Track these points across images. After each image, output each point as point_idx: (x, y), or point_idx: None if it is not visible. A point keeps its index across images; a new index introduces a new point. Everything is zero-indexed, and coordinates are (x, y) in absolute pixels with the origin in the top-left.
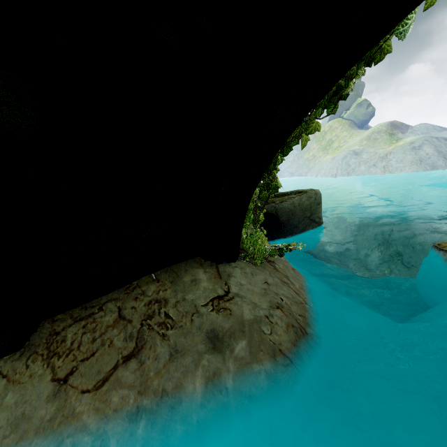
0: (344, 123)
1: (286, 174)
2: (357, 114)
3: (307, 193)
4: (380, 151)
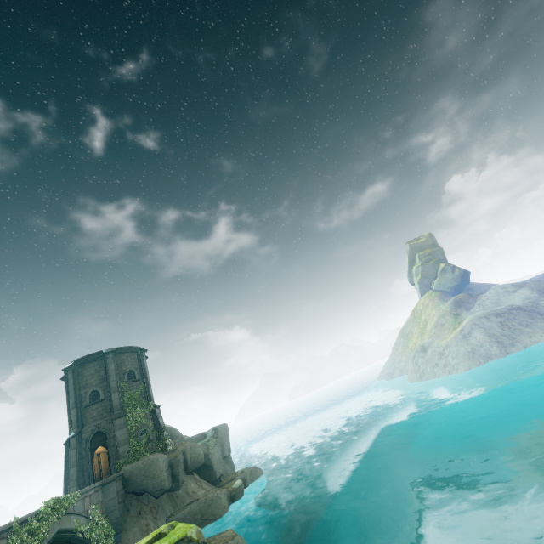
0: (434, 297)
1: (396, 373)
2: (445, 281)
3: (199, 501)
4: (442, 343)
